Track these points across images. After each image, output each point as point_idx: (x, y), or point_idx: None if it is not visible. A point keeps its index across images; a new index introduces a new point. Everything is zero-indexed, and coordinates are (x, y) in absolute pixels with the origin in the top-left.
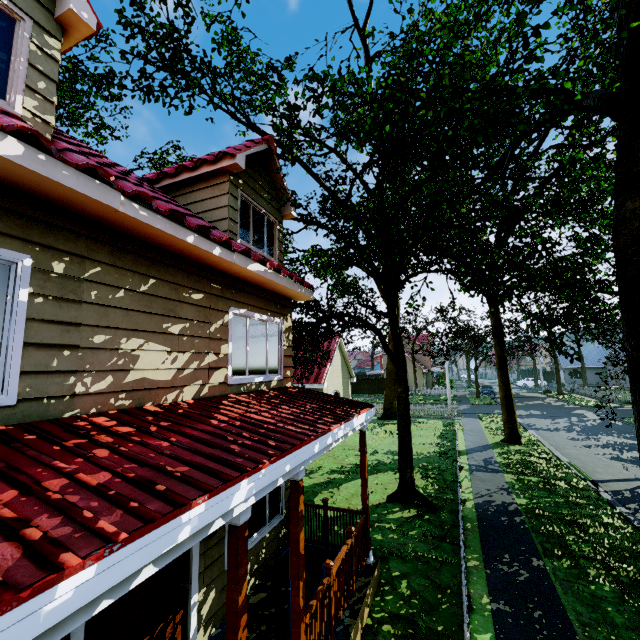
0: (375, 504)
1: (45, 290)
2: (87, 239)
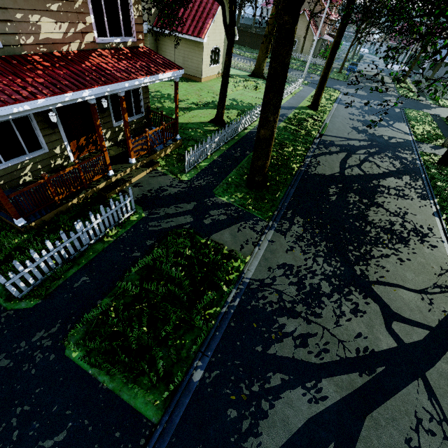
0: (201, 122)
1: None
2: None
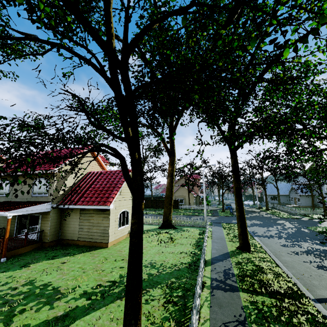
0: None
1: None
2: None
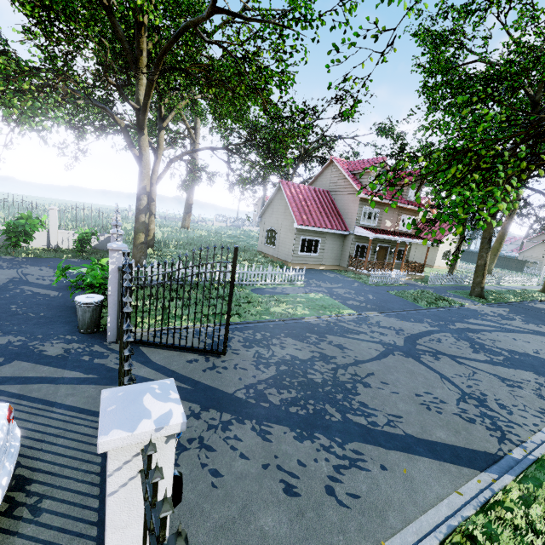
0: None
1: (380, 213)
2: (384, 206)
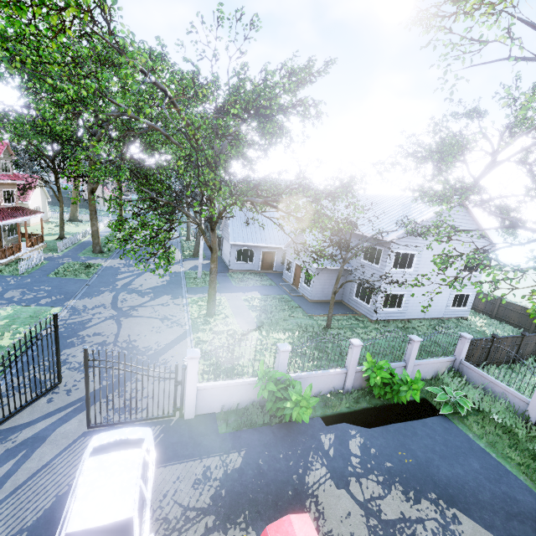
0: (51, 240)
1: None
2: None
